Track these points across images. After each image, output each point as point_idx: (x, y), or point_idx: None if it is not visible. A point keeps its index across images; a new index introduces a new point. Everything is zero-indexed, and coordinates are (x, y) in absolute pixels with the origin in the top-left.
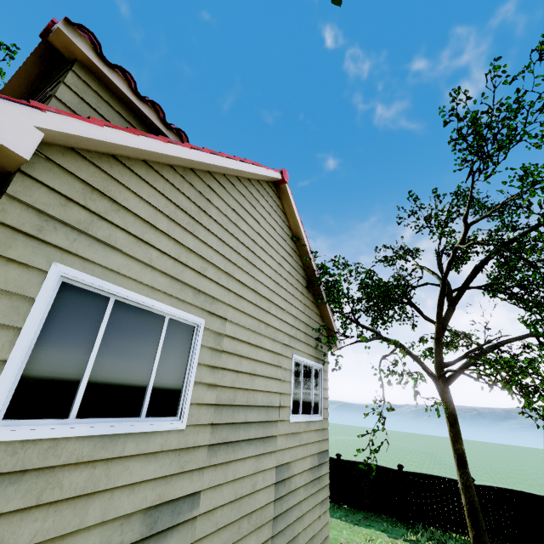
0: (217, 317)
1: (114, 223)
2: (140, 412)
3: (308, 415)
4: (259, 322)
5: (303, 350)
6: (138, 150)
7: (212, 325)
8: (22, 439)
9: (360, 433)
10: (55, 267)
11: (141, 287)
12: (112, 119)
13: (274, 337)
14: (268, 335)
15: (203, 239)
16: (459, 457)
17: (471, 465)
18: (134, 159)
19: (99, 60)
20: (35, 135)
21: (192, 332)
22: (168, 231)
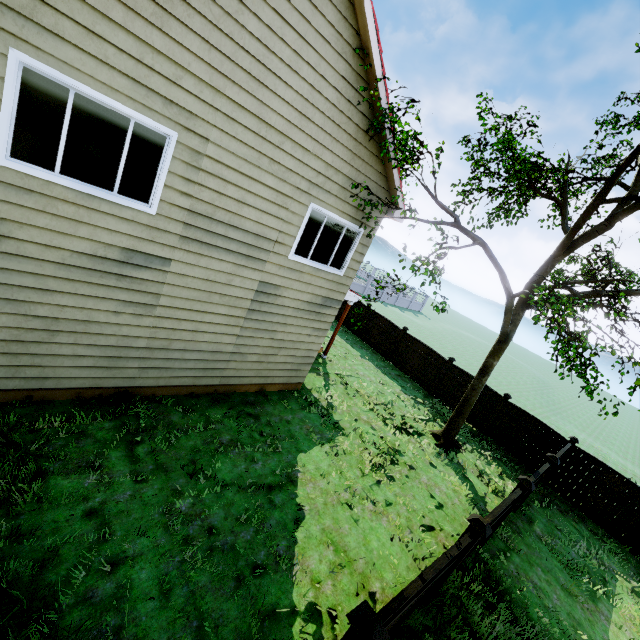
0: (195, 135)
1: (58, 9)
2: (114, 189)
3: (320, 264)
4: (261, 155)
5: (333, 204)
6: None
7: (187, 141)
8: (25, 173)
9: (493, 340)
10: (13, 52)
11: (99, 85)
12: None
13: (283, 177)
14: (272, 172)
15: (177, 38)
16: (484, 368)
17: (581, 412)
18: None
19: None
20: None
21: (165, 142)
22: (125, 24)
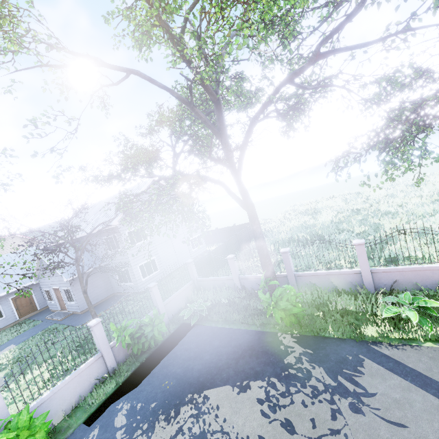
0: None
1: None
2: None
3: None
4: None
5: None
6: None
7: None
8: None
9: None
10: None
11: None
12: None
13: None
14: None
15: None
16: None
17: None
18: None
19: None
20: None
21: None
22: None
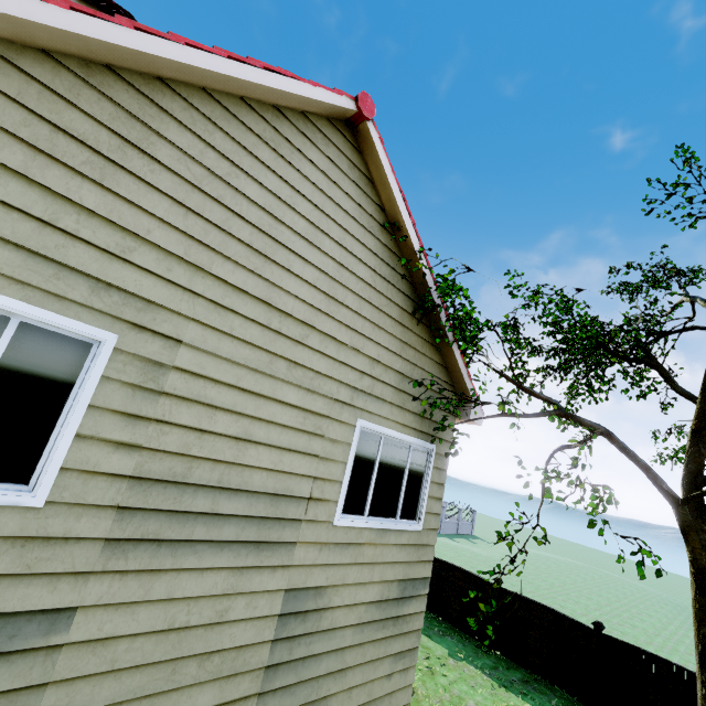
0: (155, 335)
1: None
2: None
3: (385, 519)
4: (274, 357)
5: (388, 416)
6: None
7: (138, 346)
8: None
9: (572, 552)
10: None
11: None
12: None
13: (312, 386)
14: (293, 380)
15: (129, 196)
16: (705, 650)
17: None
18: None
19: None
20: None
21: (88, 353)
22: (27, 170)
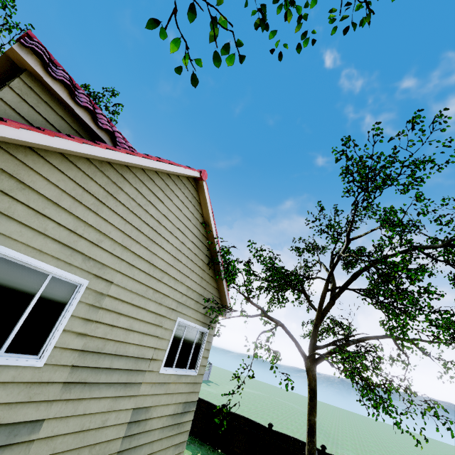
0: (103, 280)
1: (16, 198)
2: (1, 348)
3: (181, 369)
4: (148, 288)
5: (191, 315)
6: (52, 147)
7: (95, 285)
8: None
9: (262, 388)
10: None
11: (30, 250)
12: (48, 116)
13: (161, 302)
14: (154, 299)
15: (105, 217)
16: (310, 427)
17: (344, 434)
18: (52, 151)
19: (45, 73)
20: None
21: (74, 289)
22: (70, 209)
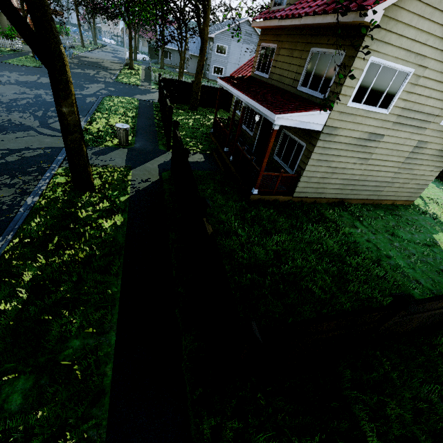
0: (422, 67)
1: (393, 32)
2: (376, 106)
3: None
4: None
5: None
6: None
7: (417, 72)
8: (353, 107)
9: None
10: (370, 58)
11: (393, 59)
12: None
13: None
14: None
15: (435, 20)
16: None
17: None
18: None
19: None
20: (381, 13)
21: (406, 76)
22: (415, 25)
